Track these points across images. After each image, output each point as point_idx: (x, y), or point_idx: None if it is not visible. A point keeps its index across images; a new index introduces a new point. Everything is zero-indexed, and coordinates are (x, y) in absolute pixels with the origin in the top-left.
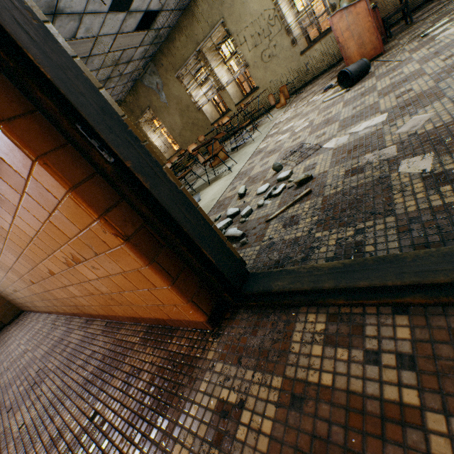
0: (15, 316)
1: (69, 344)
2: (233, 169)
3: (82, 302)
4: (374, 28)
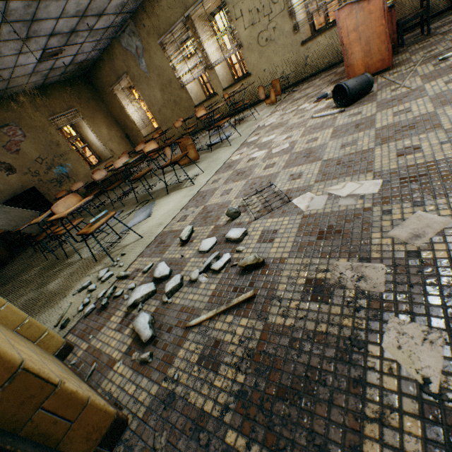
0: None
1: None
2: (197, 181)
3: None
4: (386, 35)
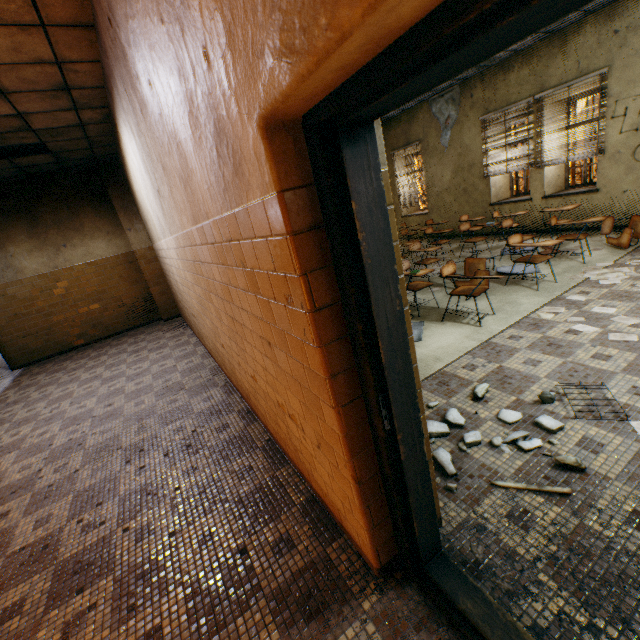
0: (173, 317)
1: (227, 426)
2: (484, 324)
3: (259, 406)
4: None
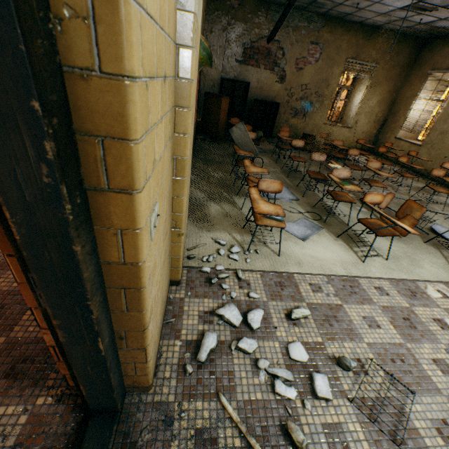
0: None
1: None
2: (369, 262)
3: None
4: None
